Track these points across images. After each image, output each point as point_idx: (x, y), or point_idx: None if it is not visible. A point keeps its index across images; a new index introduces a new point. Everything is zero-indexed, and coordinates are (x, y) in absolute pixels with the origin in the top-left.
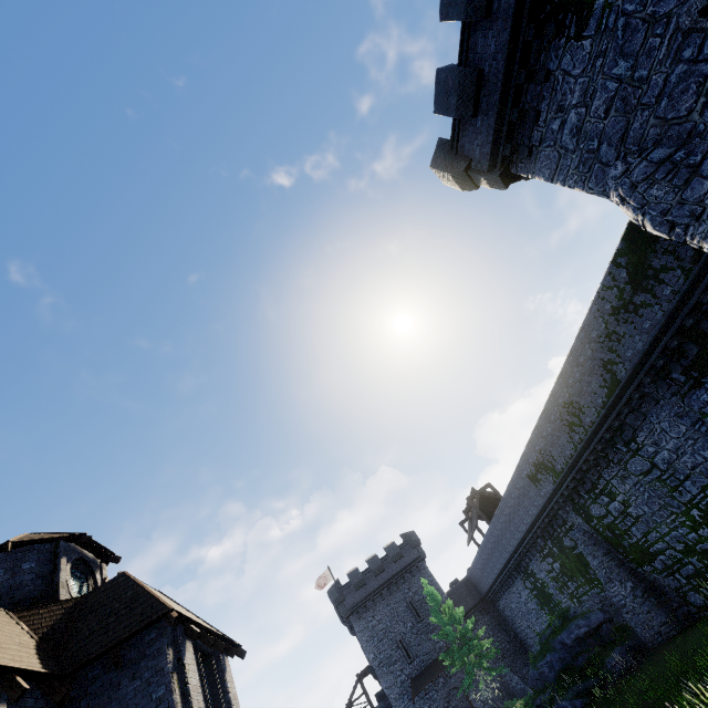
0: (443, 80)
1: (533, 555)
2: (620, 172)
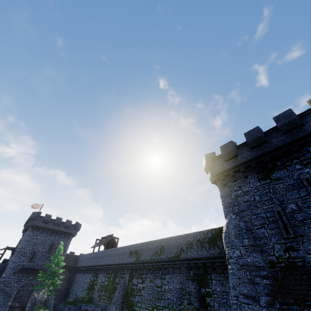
0: (229, 144)
1: (104, 272)
2: (233, 216)
